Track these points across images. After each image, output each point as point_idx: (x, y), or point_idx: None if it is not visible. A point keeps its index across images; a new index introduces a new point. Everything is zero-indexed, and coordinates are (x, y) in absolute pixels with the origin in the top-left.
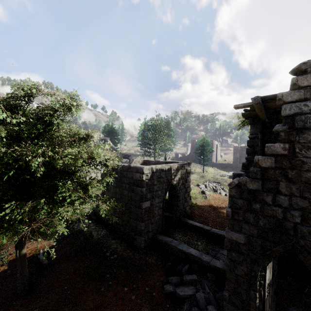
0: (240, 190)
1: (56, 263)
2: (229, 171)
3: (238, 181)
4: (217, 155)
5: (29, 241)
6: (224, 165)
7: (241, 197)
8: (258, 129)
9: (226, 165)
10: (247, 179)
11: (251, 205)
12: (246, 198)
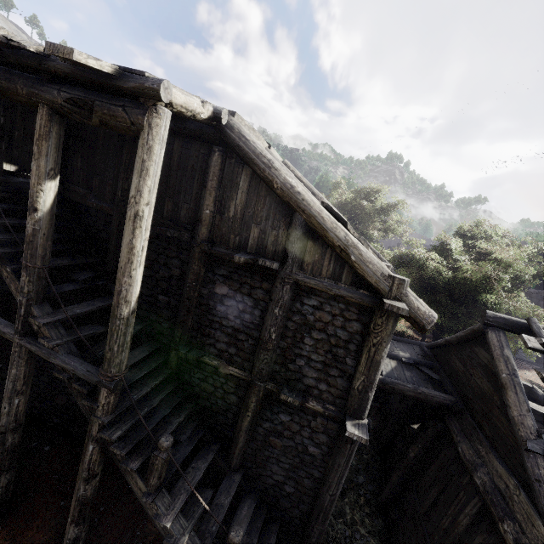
0: (537, 295)
1: None
2: None
3: (538, 292)
4: None
5: None
6: None
7: (536, 298)
8: None
9: None
10: (543, 291)
11: (539, 302)
12: (538, 299)
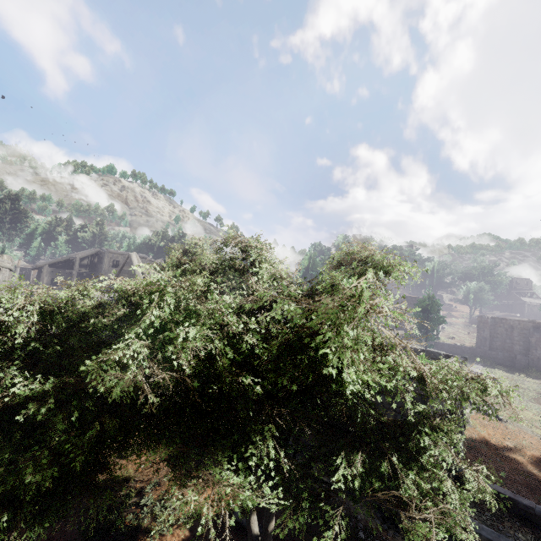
0: None
1: (281, 540)
2: (471, 363)
3: None
4: (440, 326)
5: (194, 474)
6: (458, 349)
7: None
8: None
9: (461, 350)
10: None
11: None
12: None
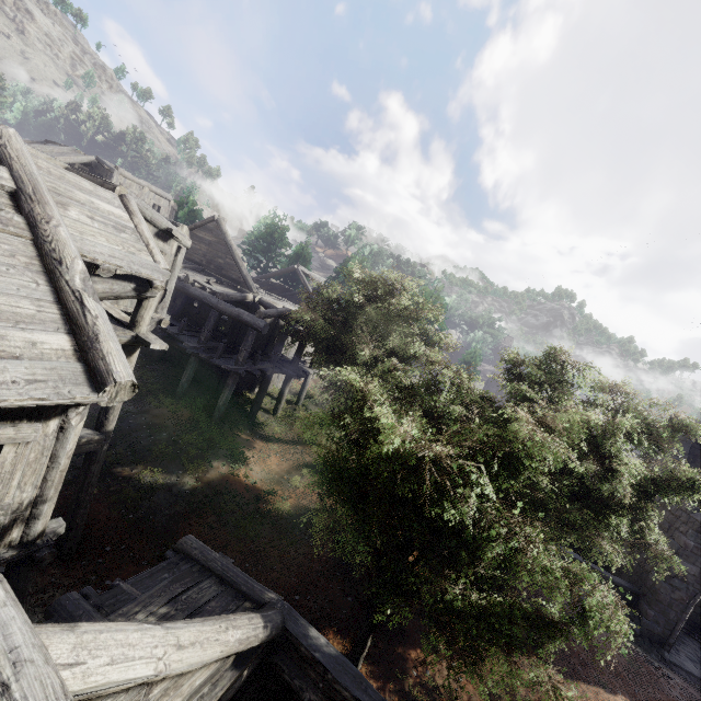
0: None
1: None
2: None
3: None
4: None
5: None
6: None
7: None
8: (689, 449)
9: None
10: None
11: None
12: None
